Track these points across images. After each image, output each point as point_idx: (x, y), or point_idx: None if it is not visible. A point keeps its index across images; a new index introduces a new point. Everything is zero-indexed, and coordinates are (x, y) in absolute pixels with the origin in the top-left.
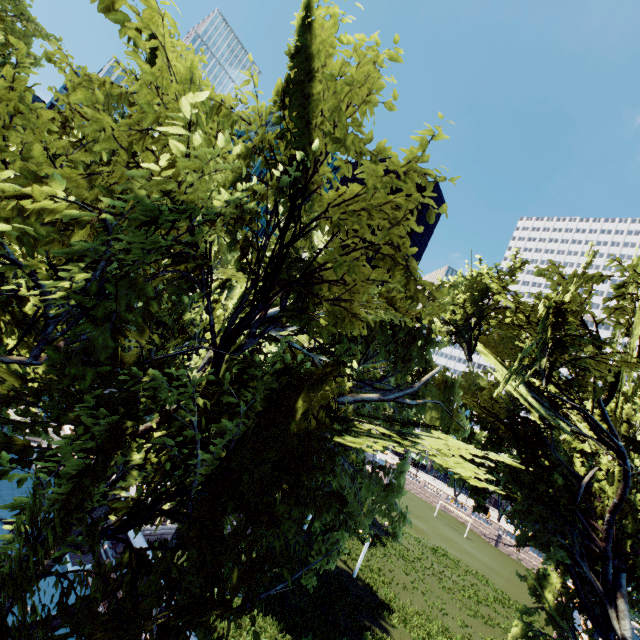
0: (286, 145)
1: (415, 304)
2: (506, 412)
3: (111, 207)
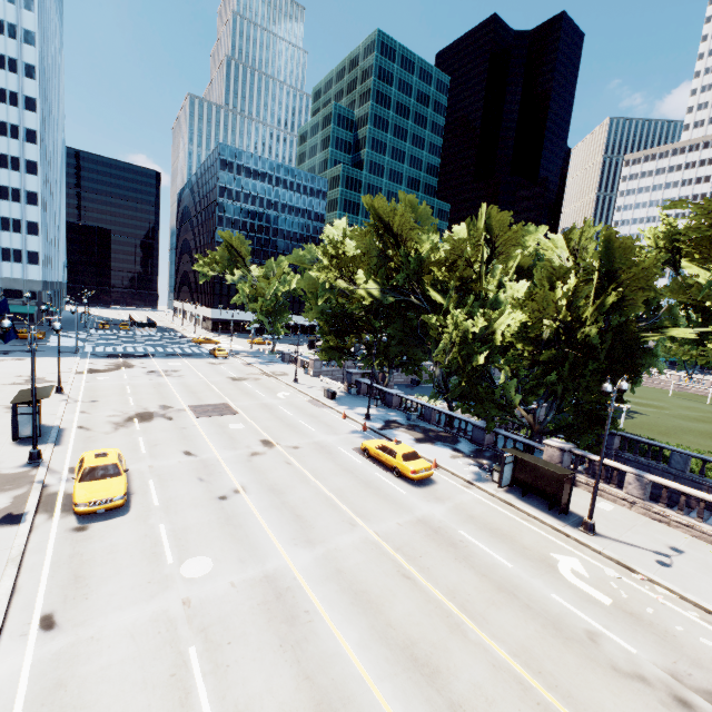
0: (603, 267)
1: (659, 299)
2: None
3: (569, 306)
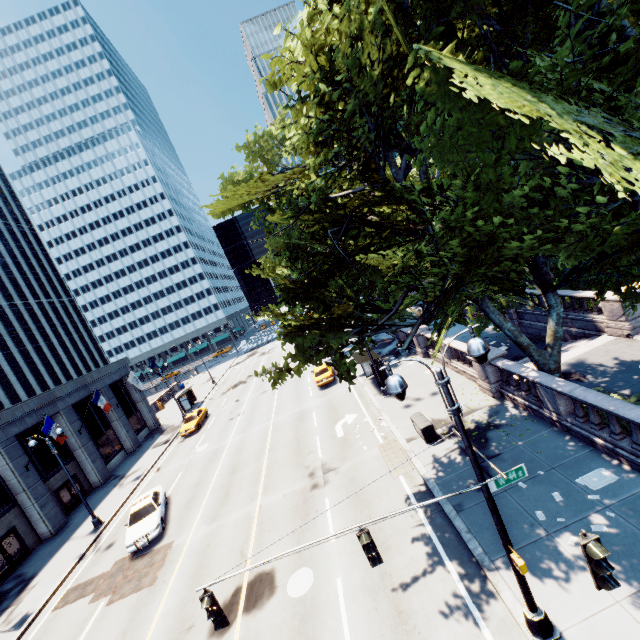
0: None
1: None
2: None
3: None
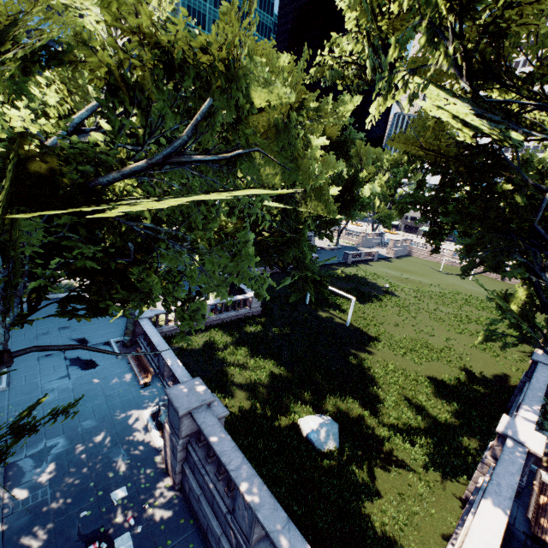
0: None
1: None
2: (455, 148)
3: None
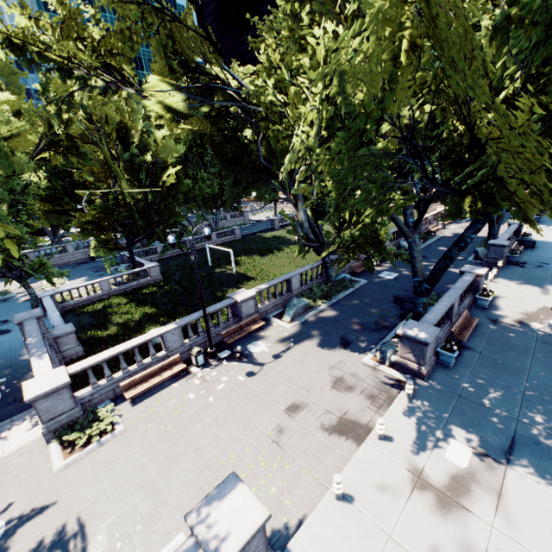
0: None
1: None
2: (207, 120)
3: None
